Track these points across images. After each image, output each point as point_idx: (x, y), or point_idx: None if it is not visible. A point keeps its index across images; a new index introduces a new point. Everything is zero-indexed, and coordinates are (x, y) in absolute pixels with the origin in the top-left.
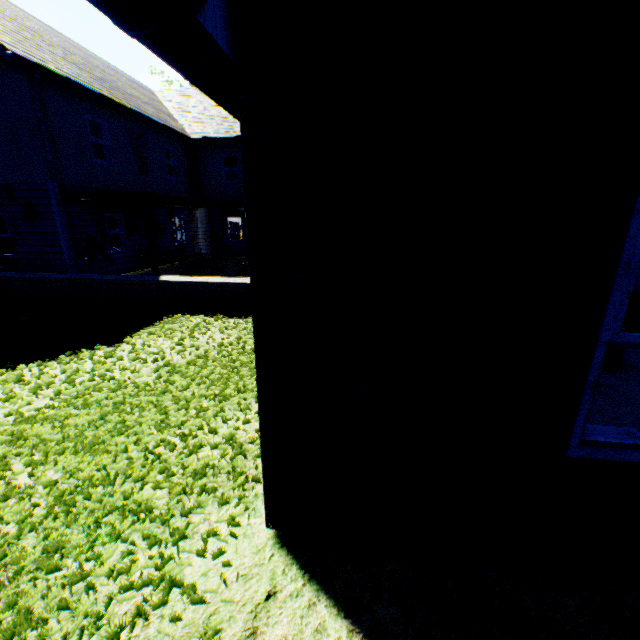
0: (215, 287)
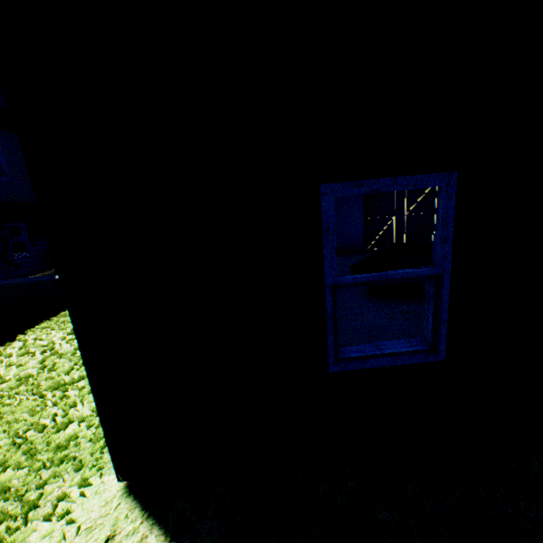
0: None
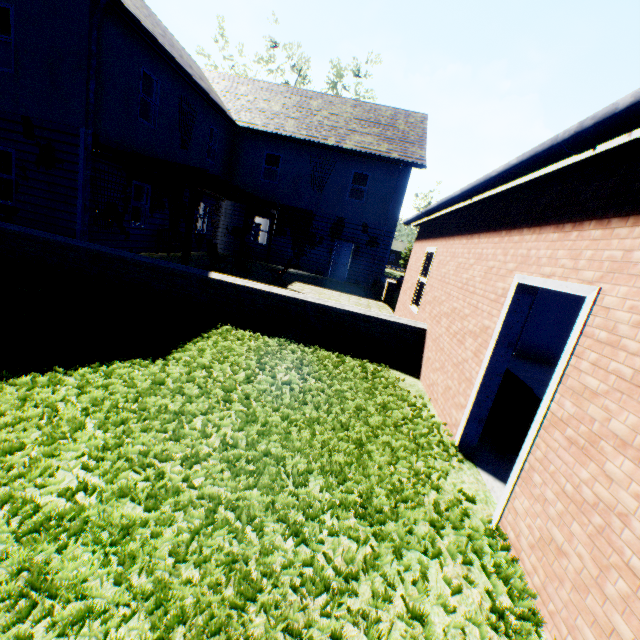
0: (278, 300)
